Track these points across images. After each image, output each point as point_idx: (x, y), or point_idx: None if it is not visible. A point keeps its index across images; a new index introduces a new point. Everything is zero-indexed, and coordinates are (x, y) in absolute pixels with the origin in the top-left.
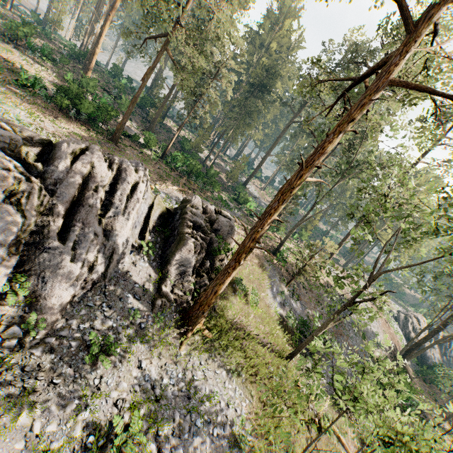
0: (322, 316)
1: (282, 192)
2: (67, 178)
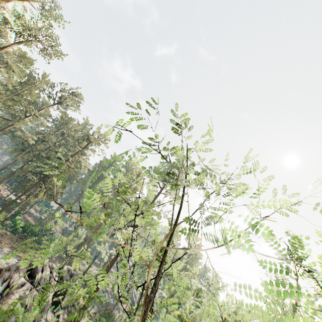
0: (103, 306)
1: (111, 265)
2: (40, 281)
